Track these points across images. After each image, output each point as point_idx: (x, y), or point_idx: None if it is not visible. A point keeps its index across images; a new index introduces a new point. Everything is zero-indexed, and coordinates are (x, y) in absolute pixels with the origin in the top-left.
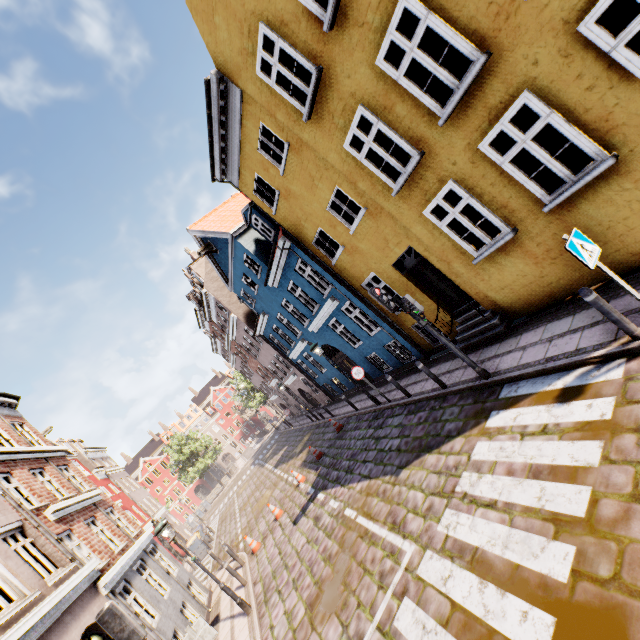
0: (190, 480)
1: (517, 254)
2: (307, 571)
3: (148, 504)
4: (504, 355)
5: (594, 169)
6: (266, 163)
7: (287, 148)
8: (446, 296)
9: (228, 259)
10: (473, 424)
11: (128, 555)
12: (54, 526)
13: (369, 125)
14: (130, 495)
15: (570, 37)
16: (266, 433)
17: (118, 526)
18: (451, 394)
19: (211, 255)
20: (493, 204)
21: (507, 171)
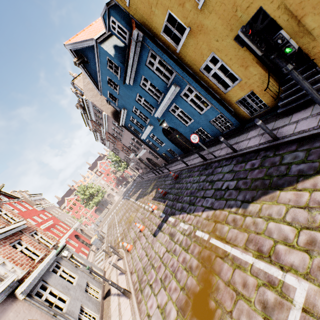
0: (91, 207)
1: None
2: (171, 275)
3: (69, 221)
4: None
5: None
6: None
7: None
8: (278, 65)
9: (96, 68)
10: None
11: (44, 263)
12: None
13: None
14: (58, 217)
15: None
16: (128, 183)
17: (39, 243)
18: (285, 144)
19: (84, 66)
20: None
21: None
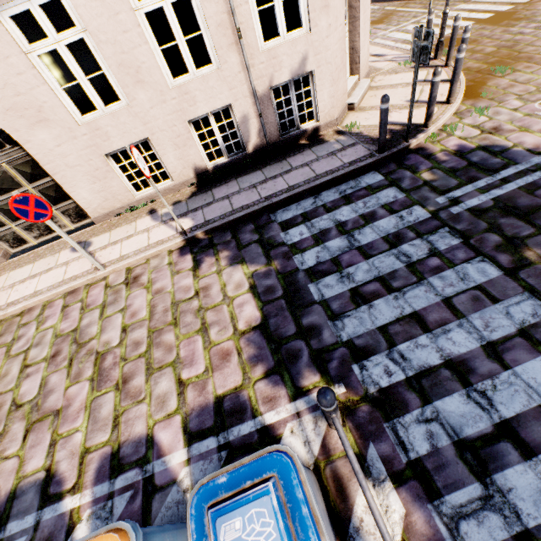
0: None
1: None
2: None
3: None
4: None
5: None
6: None
7: None
8: None
9: None
10: None
11: None
12: None
13: None
14: None
15: None
16: None
17: None
18: None
19: None
20: None
21: None
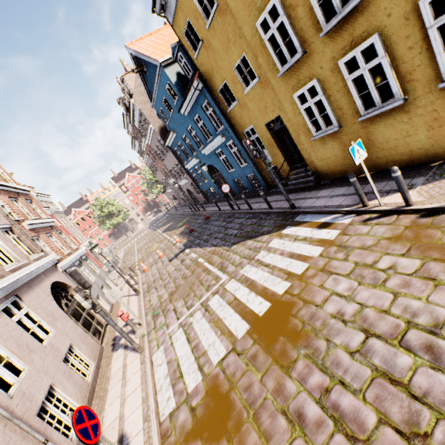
0: (107, 229)
1: (337, 141)
2: (172, 281)
3: (79, 236)
4: (307, 199)
5: (392, 103)
6: (197, 13)
7: (216, 7)
8: (291, 155)
9: (154, 82)
10: (276, 230)
11: (72, 257)
12: (29, 232)
13: (277, 14)
14: (67, 228)
15: (414, 6)
16: (160, 212)
17: (65, 241)
18: (273, 213)
19: (141, 74)
20: (334, 105)
21: (348, 86)
